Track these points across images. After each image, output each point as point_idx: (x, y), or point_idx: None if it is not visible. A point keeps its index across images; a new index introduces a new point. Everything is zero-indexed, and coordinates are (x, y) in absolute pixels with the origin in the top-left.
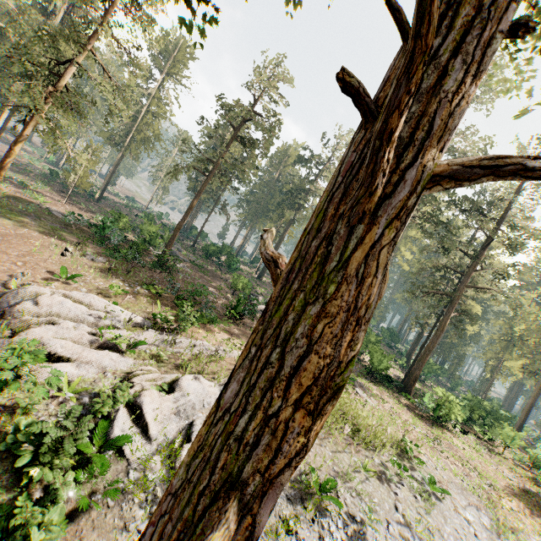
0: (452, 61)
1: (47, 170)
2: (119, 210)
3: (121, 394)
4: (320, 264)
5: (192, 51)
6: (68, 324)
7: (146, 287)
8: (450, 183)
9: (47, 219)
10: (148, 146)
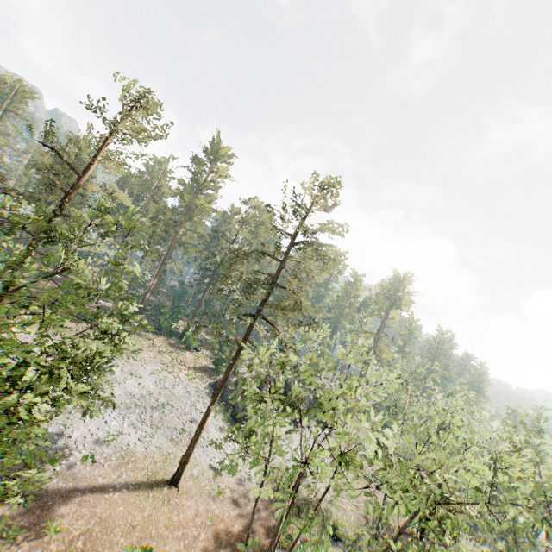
0: None
1: None
2: None
3: None
4: None
5: (31, 94)
6: None
7: None
8: None
9: None
10: None
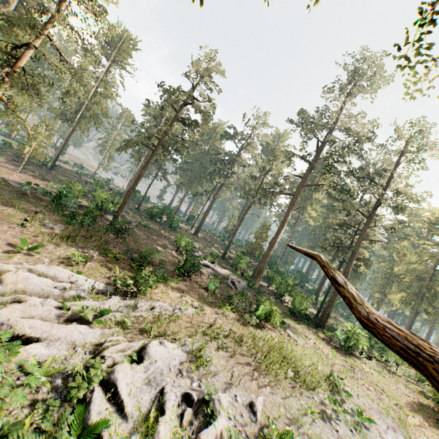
0: None
1: (1, 140)
2: (70, 177)
3: (95, 373)
4: None
5: (135, 43)
6: (34, 300)
7: (104, 252)
8: None
9: (4, 189)
10: (97, 122)
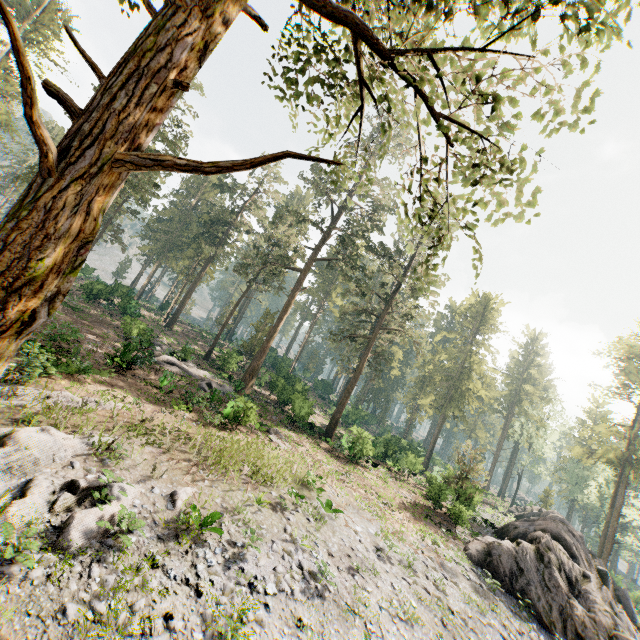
0: (119, 92)
1: None
2: None
3: None
4: (22, 200)
5: (67, 18)
6: None
7: None
8: (132, 166)
9: None
10: None
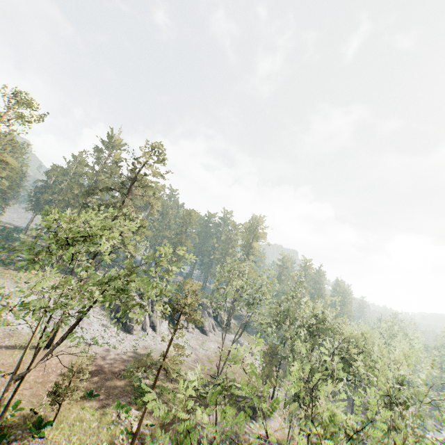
0: None
1: None
2: None
3: None
4: None
5: None
6: None
7: None
8: None
9: None
10: None
